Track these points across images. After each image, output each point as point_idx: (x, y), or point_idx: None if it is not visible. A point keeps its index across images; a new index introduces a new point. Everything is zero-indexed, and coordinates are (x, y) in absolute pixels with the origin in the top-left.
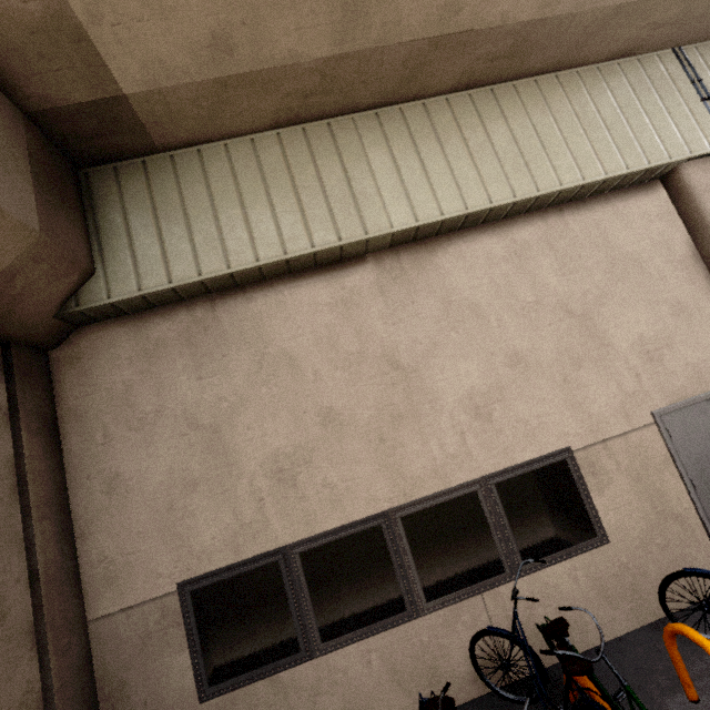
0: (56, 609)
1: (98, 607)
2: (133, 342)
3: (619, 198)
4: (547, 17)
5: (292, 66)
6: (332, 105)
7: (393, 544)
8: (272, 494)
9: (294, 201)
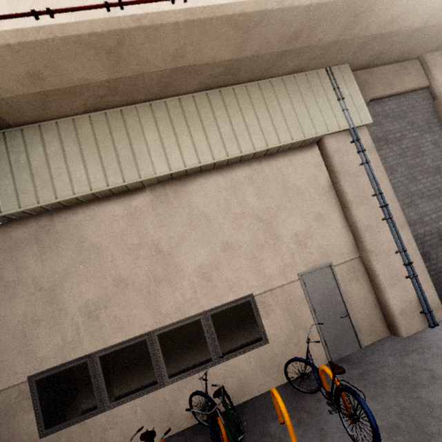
0: None
1: None
2: (2, 240)
3: (293, 153)
4: (240, 57)
5: (86, 84)
6: (121, 101)
7: (152, 349)
8: (84, 325)
9: (98, 158)
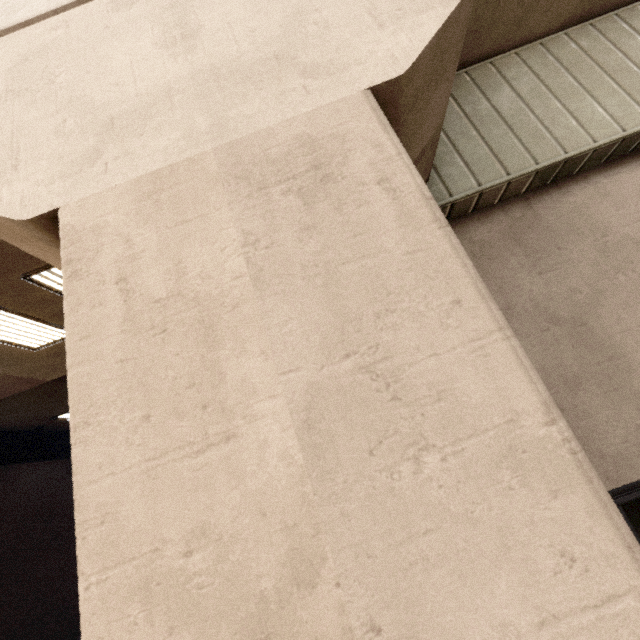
0: None
1: None
2: None
3: None
4: None
5: None
6: None
7: None
8: None
9: (610, 84)
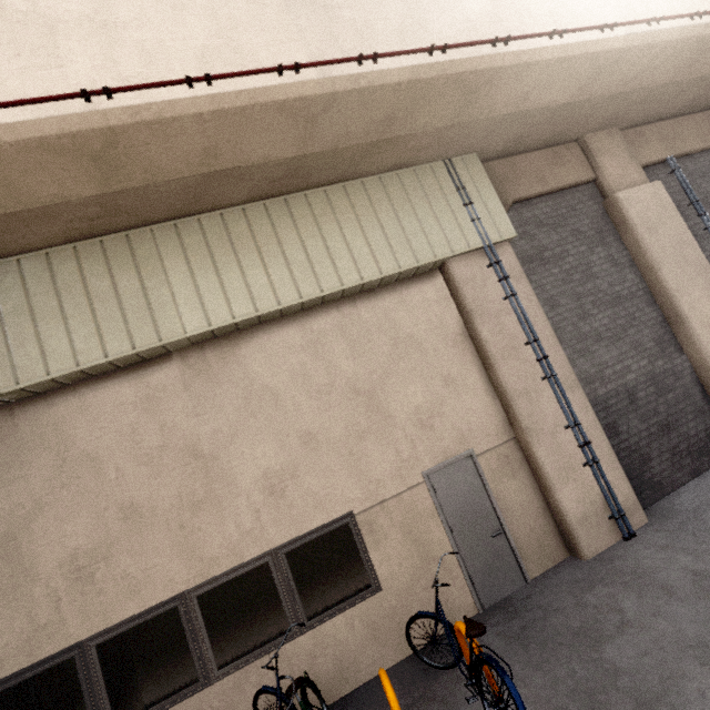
0: None
1: None
2: None
3: (404, 286)
4: (309, 153)
5: (64, 203)
6: (125, 222)
7: (189, 622)
8: (69, 593)
9: (89, 313)
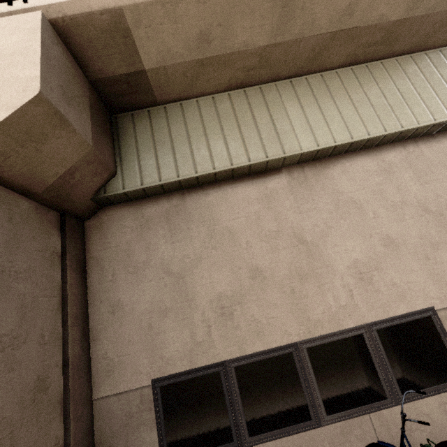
0: (76, 388)
1: (100, 390)
2: (134, 217)
3: None
4: (409, 17)
5: (243, 51)
6: (263, 76)
7: (301, 367)
8: (216, 323)
9: (238, 133)
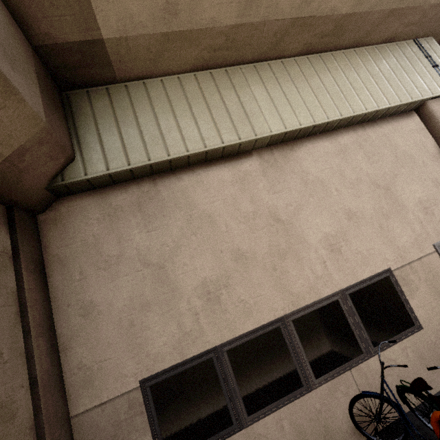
0: (50, 408)
1: (78, 405)
2: (99, 207)
3: (394, 120)
4: (355, 12)
5: (210, 28)
6: (229, 58)
7: (289, 339)
8: (204, 309)
9: (208, 115)
